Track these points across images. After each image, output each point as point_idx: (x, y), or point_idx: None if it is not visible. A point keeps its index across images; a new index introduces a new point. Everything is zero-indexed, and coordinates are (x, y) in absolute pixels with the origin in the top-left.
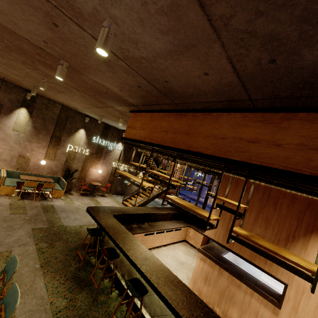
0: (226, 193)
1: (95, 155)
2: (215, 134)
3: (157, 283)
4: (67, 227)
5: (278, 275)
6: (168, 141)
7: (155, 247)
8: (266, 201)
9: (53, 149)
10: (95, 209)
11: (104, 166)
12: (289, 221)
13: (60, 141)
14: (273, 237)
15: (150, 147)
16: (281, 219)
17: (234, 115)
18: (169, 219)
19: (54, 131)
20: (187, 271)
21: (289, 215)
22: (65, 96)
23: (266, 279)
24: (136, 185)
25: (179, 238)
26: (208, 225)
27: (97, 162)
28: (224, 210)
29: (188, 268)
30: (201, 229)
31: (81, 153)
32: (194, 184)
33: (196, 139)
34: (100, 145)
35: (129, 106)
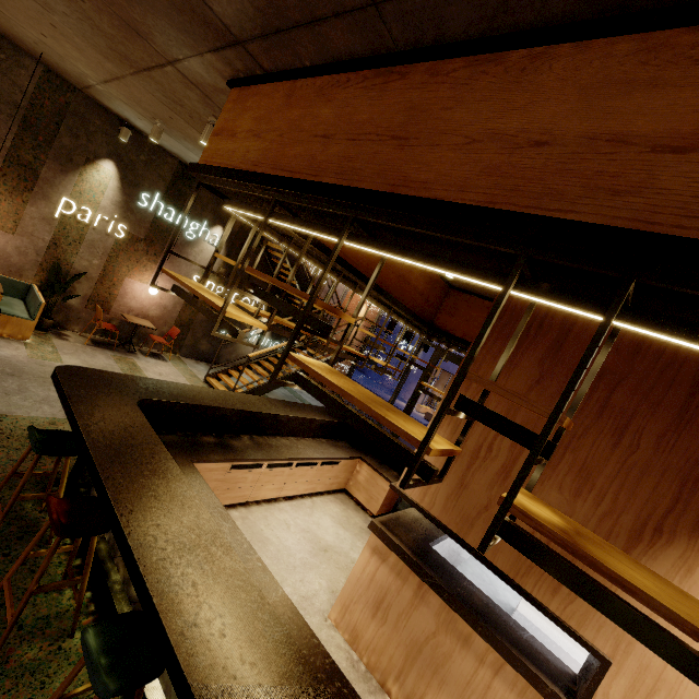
0: (497, 368)
1: (144, 246)
2: (507, 130)
3: (194, 652)
4: (6, 419)
5: (587, 630)
6: (327, 168)
7: (263, 500)
8: (594, 418)
9: (11, 200)
10: (84, 376)
11: (167, 281)
12: (655, 484)
13: (37, 182)
14: (592, 523)
15: (268, 195)
16: (629, 475)
17: (607, 47)
18: (313, 434)
19: (15, 144)
20: (333, 570)
21: (658, 468)
22: (28, 6)
23: (530, 614)
24: (214, 318)
25: (329, 484)
26: (417, 471)
27: (148, 265)
28: (485, 424)
29: (338, 563)
30: (390, 468)
31: (103, 230)
32: (390, 357)
33: (428, 156)
34: (161, 220)
35: (221, 50)
